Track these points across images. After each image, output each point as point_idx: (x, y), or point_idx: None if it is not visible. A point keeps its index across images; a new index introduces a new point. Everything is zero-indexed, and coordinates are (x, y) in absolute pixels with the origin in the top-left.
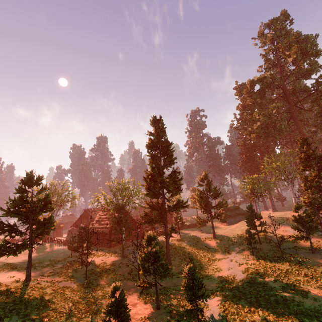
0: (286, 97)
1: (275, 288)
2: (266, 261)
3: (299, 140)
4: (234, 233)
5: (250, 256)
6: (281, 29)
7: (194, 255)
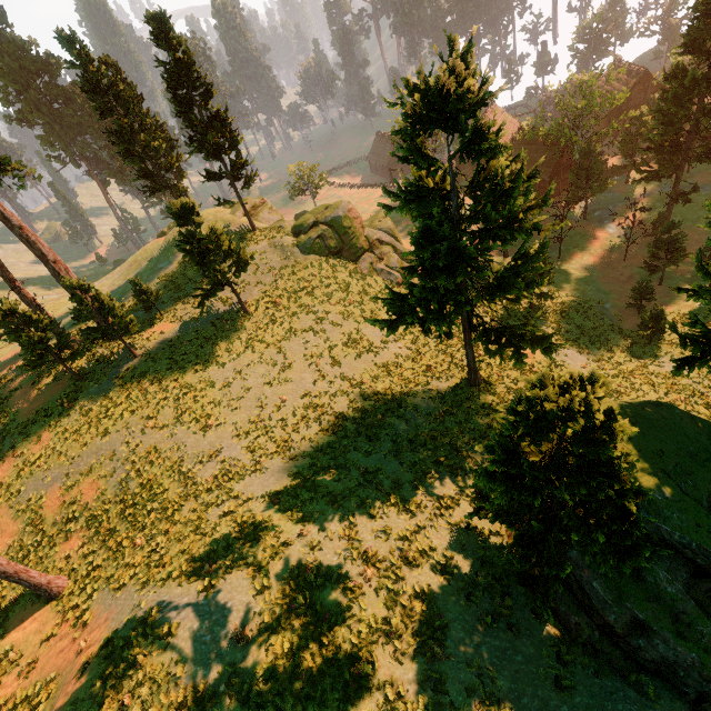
0: None
1: None
2: None
3: None
4: None
5: None
6: None
7: None
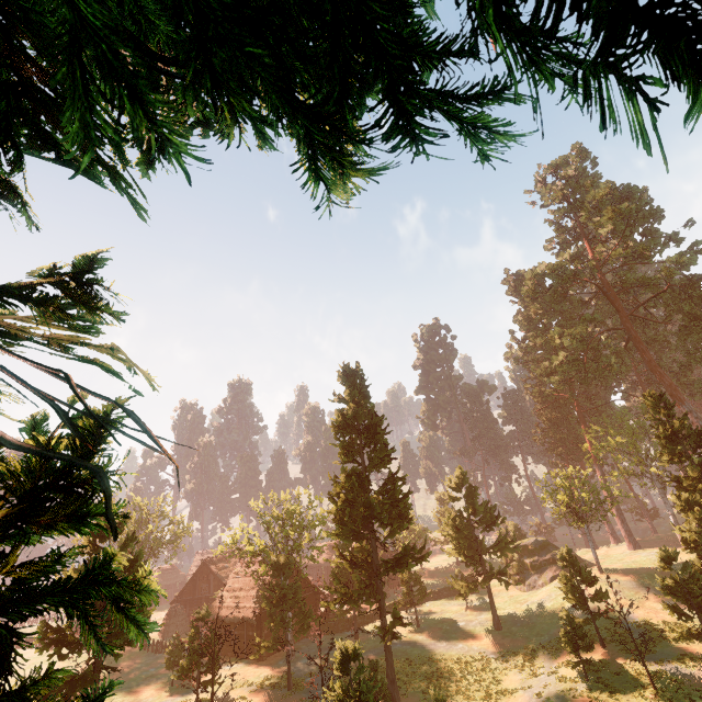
0: (610, 301)
1: None
2: (617, 699)
3: (647, 397)
4: (542, 613)
5: (581, 683)
6: (577, 175)
7: (453, 680)
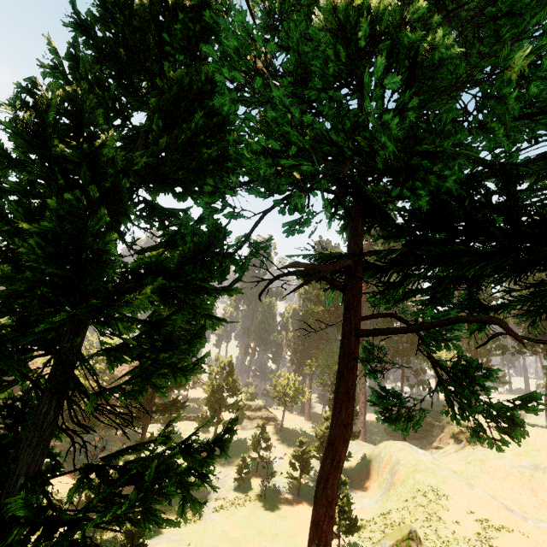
0: None
1: (229, 537)
2: (246, 499)
3: None
4: (240, 446)
5: (235, 488)
6: None
7: None
